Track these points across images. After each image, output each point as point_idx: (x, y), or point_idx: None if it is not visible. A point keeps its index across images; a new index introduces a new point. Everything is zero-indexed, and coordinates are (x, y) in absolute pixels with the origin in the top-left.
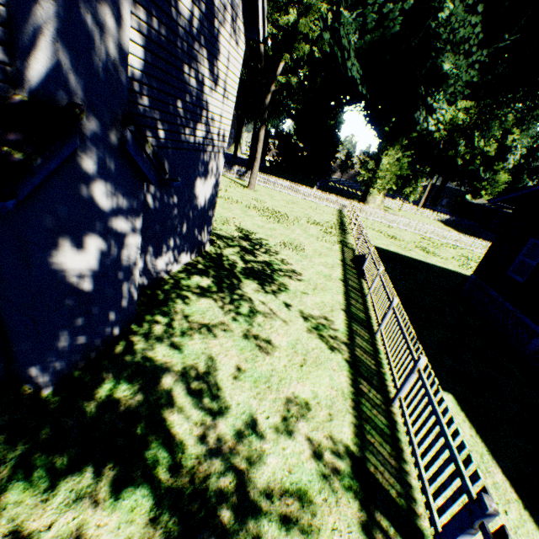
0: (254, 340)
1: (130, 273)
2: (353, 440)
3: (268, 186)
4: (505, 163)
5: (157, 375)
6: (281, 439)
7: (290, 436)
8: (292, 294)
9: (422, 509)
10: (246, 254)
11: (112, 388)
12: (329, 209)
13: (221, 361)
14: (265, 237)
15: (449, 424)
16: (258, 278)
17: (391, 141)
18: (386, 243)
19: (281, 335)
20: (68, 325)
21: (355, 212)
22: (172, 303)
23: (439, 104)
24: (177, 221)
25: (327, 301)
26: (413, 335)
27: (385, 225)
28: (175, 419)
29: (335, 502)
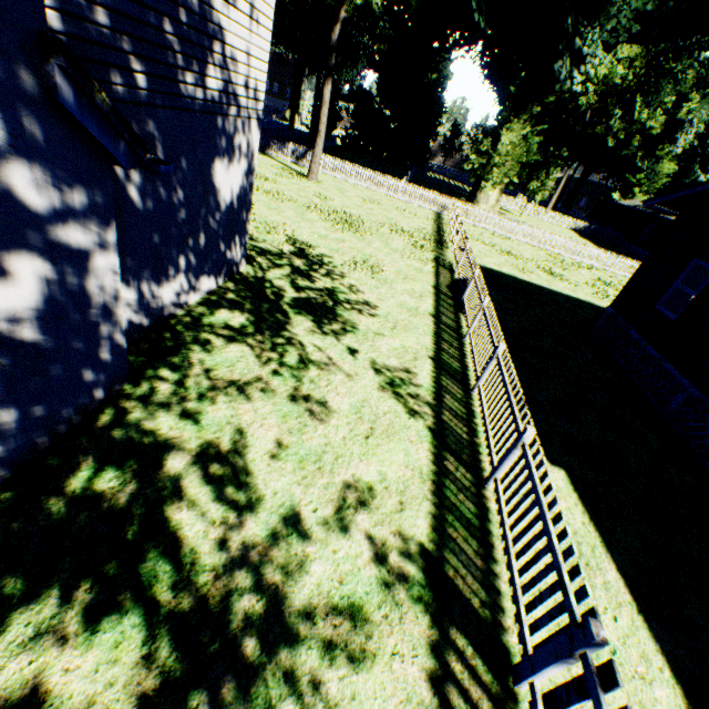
0: (303, 403)
1: (107, 311)
2: (429, 537)
3: (337, 176)
4: (673, 147)
5: (159, 456)
6: (332, 539)
7: (344, 535)
8: (362, 336)
9: (511, 621)
10: (299, 278)
11: (92, 478)
12: (423, 211)
13: (255, 434)
14: (329, 252)
15: (556, 521)
16: (314, 313)
17: (516, 108)
18: (499, 262)
19: (342, 395)
20: (7, 393)
21: (459, 217)
22: (186, 351)
23: (591, 49)
24: (187, 228)
25: (409, 346)
26: (521, 397)
27: (499, 235)
28: (184, 518)
29: (399, 618)
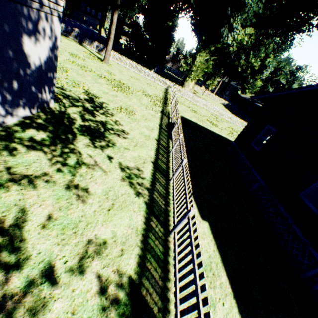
0: (73, 189)
1: None
2: (135, 270)
3: (119, 63)
4: (262, 75)
5: None
6: (73, 281)
7: (82, 277)
8: (117, 149)
9: (173, 317)
10: (87, 114)
11: None
12: (160, 87)
13: (34, 212)
14: (107, 101)
15: (199, 266)
16: (92, 135)
17: (204, 46)
18: (191, 116)
19: (99, 184)
20: None
21: (175, 92)
22: None
23: (236, 25)
24: (1, 76)
25: (142, 156)
26: (190, 190)
27: (192, 103)
28: None
29: None
